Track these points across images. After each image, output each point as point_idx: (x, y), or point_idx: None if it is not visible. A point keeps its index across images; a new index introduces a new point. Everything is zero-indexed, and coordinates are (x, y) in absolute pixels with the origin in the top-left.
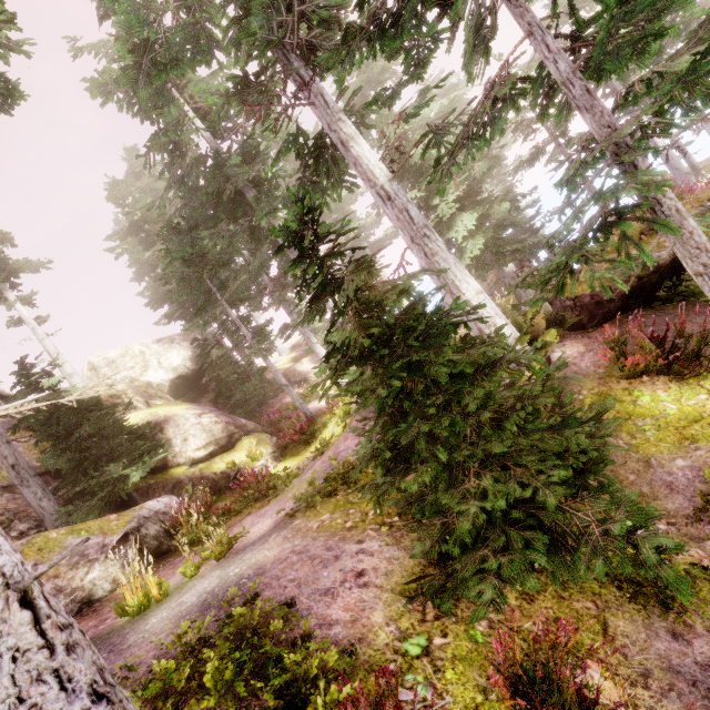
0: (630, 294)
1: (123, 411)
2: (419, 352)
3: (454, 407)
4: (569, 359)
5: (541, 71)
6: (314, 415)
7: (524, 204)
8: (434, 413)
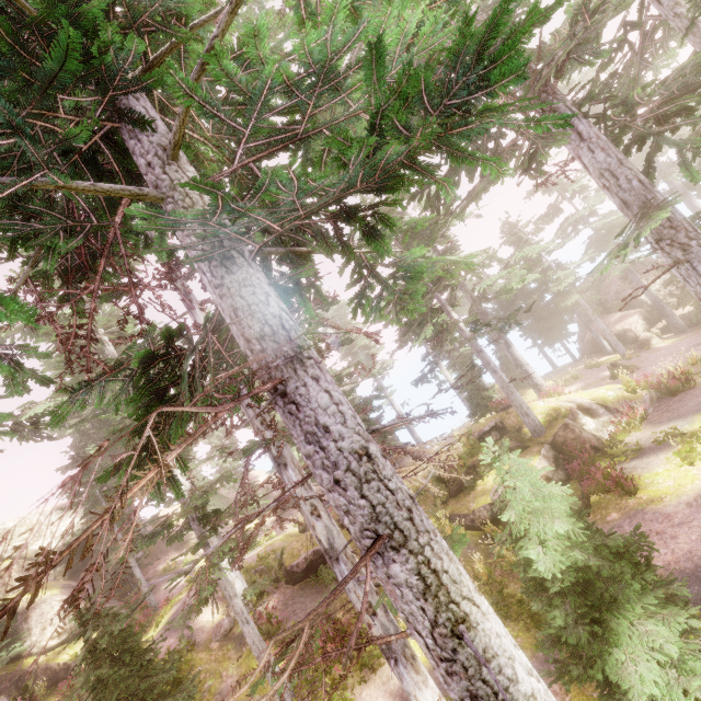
0: (307, 569)
1: (1, 591)
2: (107, 666)
3: (113, 694)
4: (264, 613)
5: (204, 518)
6: (157, 605)
7: (389, 392)
8: (107, 695)
